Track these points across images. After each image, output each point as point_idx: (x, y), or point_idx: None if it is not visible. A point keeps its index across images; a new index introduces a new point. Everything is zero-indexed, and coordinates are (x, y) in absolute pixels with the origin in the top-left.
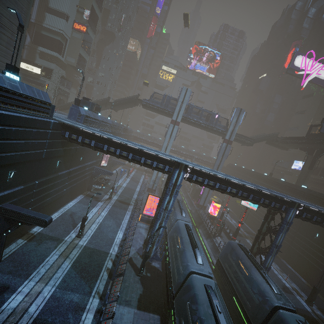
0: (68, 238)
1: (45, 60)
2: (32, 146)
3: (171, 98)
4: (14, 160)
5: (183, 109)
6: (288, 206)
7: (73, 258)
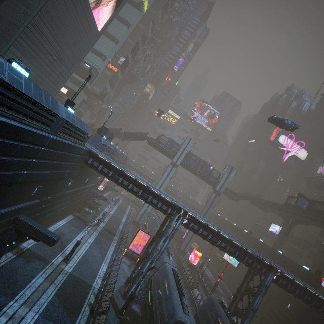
0: (55, 260)
1: (73, 83)
2: (63, 167)
3: (175, 143)
4: (47, 177)
5: (184, 154)
6: (267, 269)
7: (58, 284)
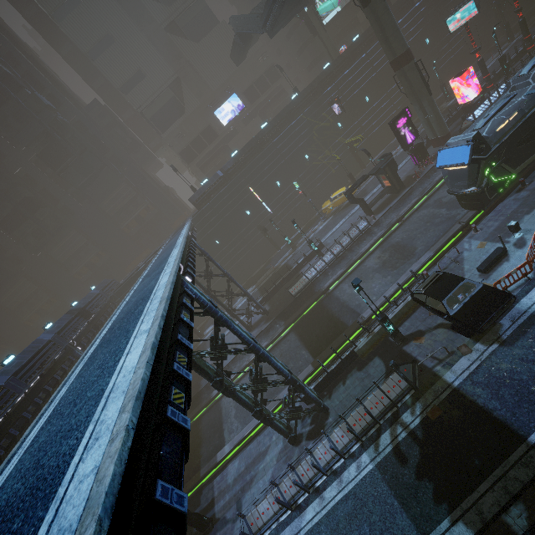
0: None
1: None
2: None
3: None
4: None
5: None
6: None
7: None
